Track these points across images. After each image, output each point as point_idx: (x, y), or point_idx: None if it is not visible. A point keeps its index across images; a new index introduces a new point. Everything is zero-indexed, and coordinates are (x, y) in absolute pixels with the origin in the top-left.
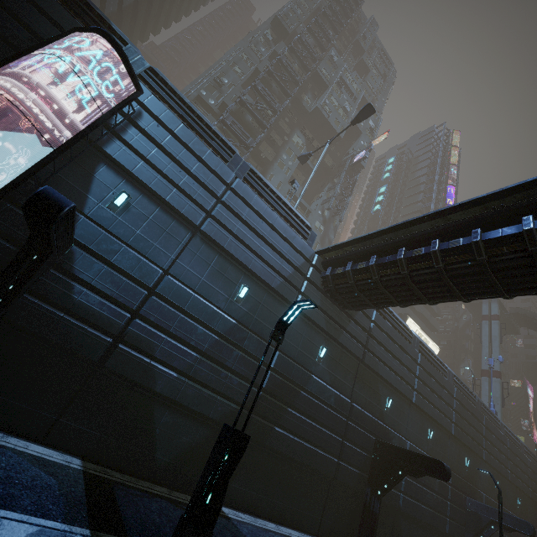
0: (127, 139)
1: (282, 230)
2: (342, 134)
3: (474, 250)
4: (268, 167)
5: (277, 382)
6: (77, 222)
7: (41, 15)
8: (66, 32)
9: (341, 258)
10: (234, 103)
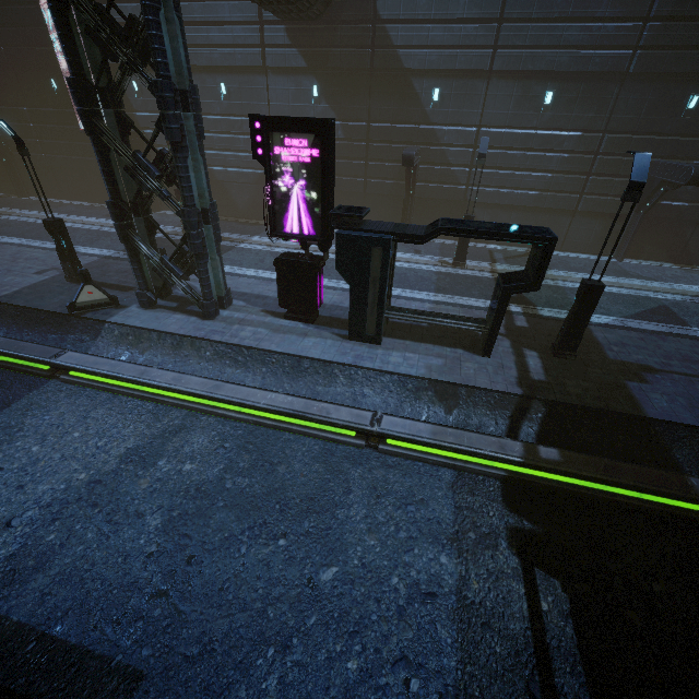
0: None
1: None
2: None
3: None
4: None
5: None
6: (137, 119)
7: (34, 8)
8: (41, 9)
9: None
10: None
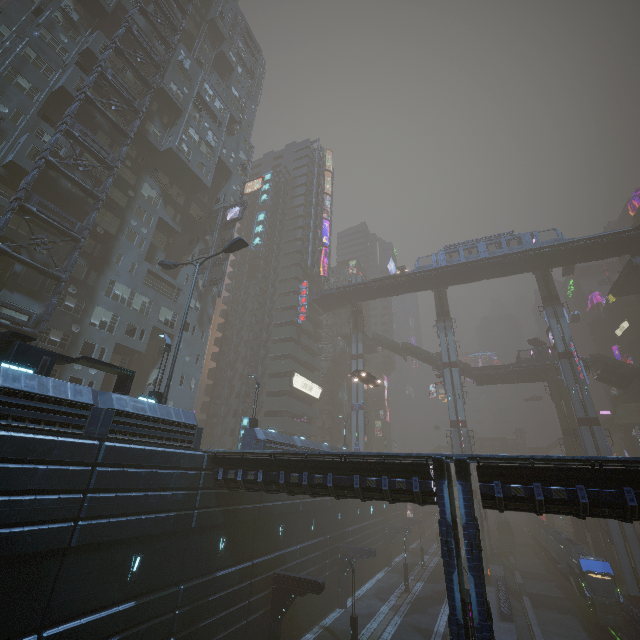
0: None
1: (167, 461)
2: (210, 182)
3: (329, 490)
4: (111, 245)
5: (186, 614)
6: None
7: None
8: None
9: (232, 462)
10: (36, 170)
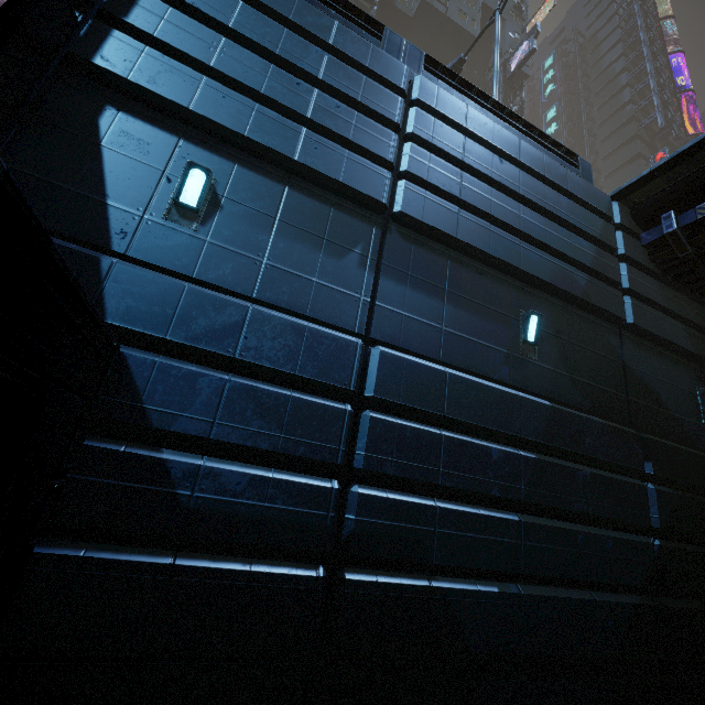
0: (146, 28)
1: (540, 168)
2: (477, 32)
3: None
4: None
5: (673, 503)
6: (105, 279)
7: None
8: None
9: (703, 179)
10: None
